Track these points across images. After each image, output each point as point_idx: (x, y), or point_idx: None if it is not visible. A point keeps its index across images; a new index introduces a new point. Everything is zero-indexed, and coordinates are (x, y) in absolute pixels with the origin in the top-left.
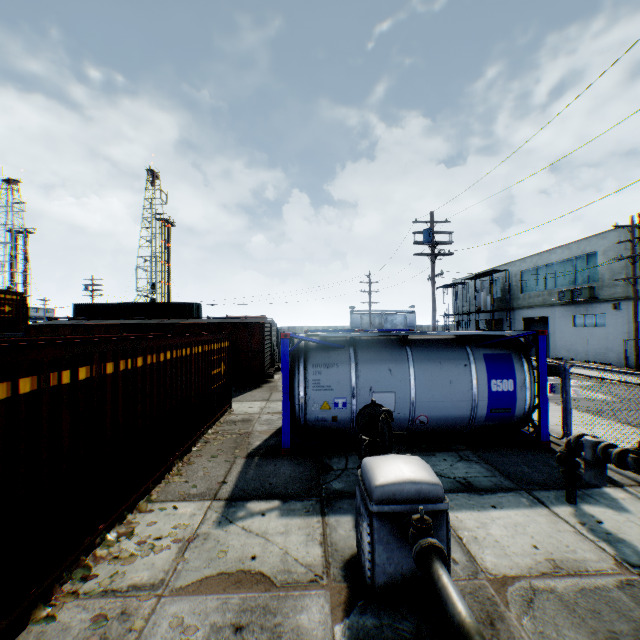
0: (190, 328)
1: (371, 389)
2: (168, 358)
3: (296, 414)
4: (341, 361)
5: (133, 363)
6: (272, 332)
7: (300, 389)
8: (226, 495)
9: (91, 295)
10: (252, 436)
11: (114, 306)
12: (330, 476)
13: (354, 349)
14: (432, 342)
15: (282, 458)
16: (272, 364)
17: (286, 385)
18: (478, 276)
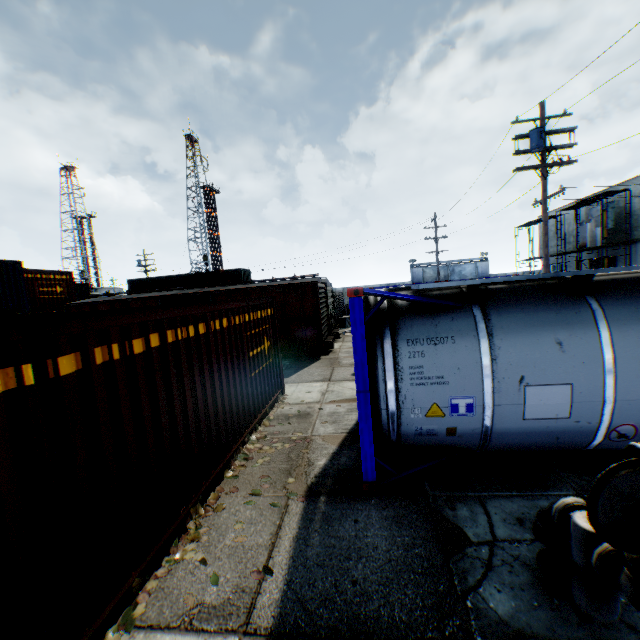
0: (232, 295)
1: (522, 380)
2: (155, 346)
3: (382, 425)
4: (459, 331)
5: (45, 370)
6: (327, 293)
7: (387, 384)
8: (269, 617)
9: (145, 271)
10: (312, 446)
11: (164, 279)
12: (470, 565)
13: (481, 308)
14: (639, 284)
15: (365, 502)
16: (330, 331)
17: (362, 378)
18: (580, 204)
